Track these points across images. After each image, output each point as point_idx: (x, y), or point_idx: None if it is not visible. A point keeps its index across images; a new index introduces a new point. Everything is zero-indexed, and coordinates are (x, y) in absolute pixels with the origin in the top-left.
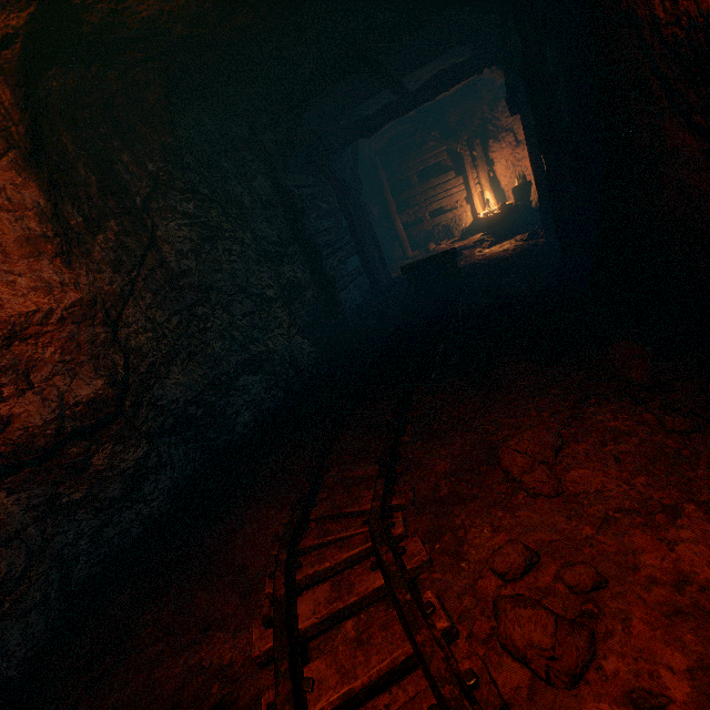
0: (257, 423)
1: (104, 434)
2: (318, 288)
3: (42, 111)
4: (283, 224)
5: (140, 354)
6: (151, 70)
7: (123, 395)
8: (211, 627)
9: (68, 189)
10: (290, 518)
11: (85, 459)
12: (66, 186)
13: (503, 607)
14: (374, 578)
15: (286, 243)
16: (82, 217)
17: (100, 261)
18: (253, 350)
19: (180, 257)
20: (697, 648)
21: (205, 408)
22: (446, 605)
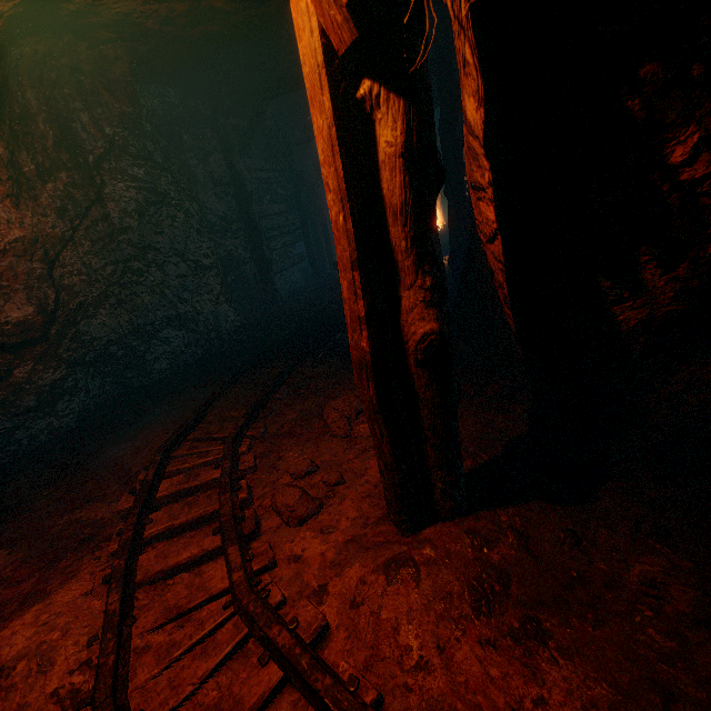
0: (174, 372)
1: (28, 353)
2: (255, 266)
3: (12, 70)
4: (233, 201)
5: (71, 292)
6: (121, 48)
7: (50, 324)
8: (93, 500)
9: (26, 139)
10: (171, 436)
11: (8, 370)
12: (24, 137)
13: (279, 487)
14: (214, 473)
15: (231, 220)
16: (35, 166)
17: (46, 206)
18: (181, 308)
19: (123, 215)
20: (366, 510)
21: (126, 350)
22: (255, 491)
